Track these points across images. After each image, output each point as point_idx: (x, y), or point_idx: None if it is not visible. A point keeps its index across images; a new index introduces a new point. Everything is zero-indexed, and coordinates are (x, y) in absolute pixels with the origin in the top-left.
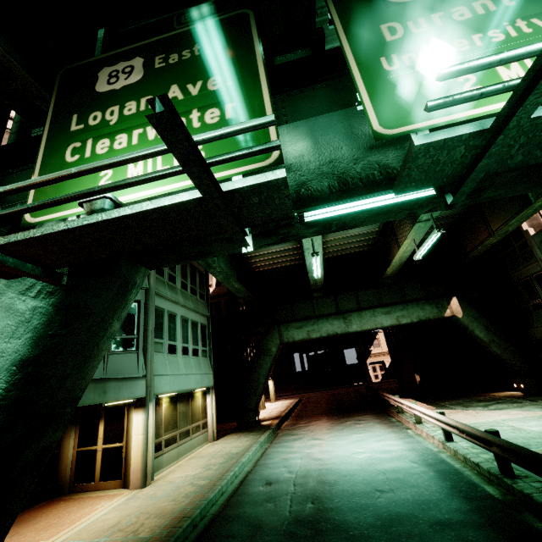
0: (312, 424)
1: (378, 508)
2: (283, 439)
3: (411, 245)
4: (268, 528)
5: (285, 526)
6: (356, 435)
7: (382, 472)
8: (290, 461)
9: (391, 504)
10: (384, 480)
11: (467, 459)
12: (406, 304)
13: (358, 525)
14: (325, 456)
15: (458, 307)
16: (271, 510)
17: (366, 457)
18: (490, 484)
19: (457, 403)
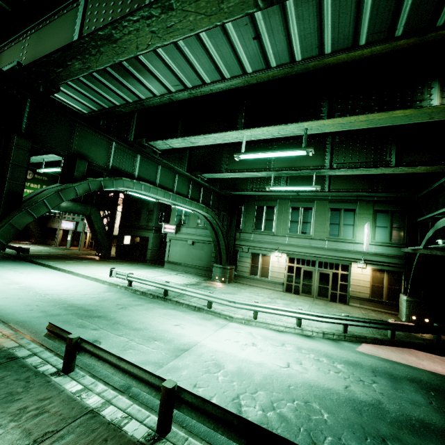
0: None
1: None
2: None
3: None
4: None
5: None
6: None
7: None
8: None
9: None
10: None
11: None
12: None
13: None
14: None
15: None
16: None
17: None
18: None
19: None
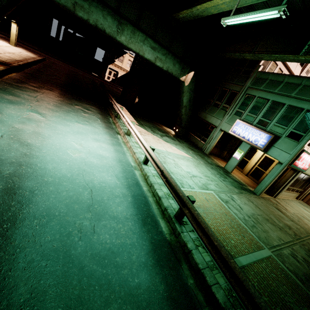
0: (42, 92)
1: (70, 264)
2: None
3: (229, 4)
4: None
5: None
6: (79, 125)
7: (89, 188)
8: None
9: (87, 253)
10: (89, 202)
11: (153, 187)
12: (169, 53)
13: None
14: (36, 143)
15: (190, 79)
16: None
17: (80, 159)
18: (163, 218)
19: (149, 126)
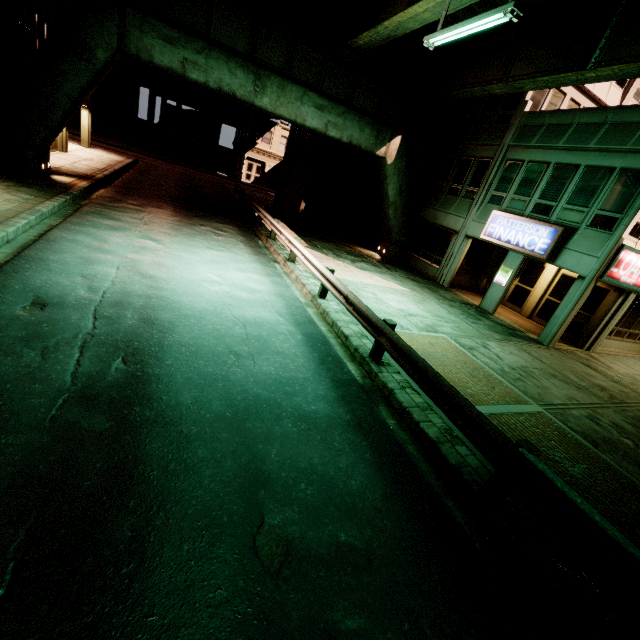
0: (149, 212)
1: (231, 385)
2: (90, 221)
3: (435, 10)
4: (12, 413)
5: (58, 409)
6: (213, 252)
7: (241, 323)
8: (97, 267)
9: (249, 380)
10: (243, 337)
11: (336, 326)
12: (349, 111)
13: (198, 415)
14: (161, 275)
15: (395, 151)
16: (31, 367)
17: (222, 292)
18: (353, 361)
19: (329, 248)
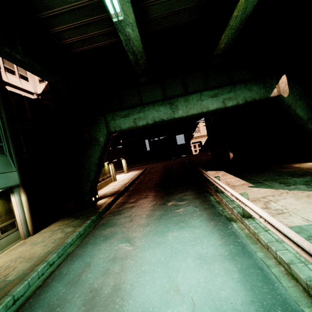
0: (137, 205)
1: None
2: (94, 237)
3: None
4: None
5: None
6: (173, 236)
7: None
8: None
9: None
10: None
11: None
12: (235, 85)
13: None
14: None
15: (286, 86)
16: None
17: None
18: None
19: (270, 178)
